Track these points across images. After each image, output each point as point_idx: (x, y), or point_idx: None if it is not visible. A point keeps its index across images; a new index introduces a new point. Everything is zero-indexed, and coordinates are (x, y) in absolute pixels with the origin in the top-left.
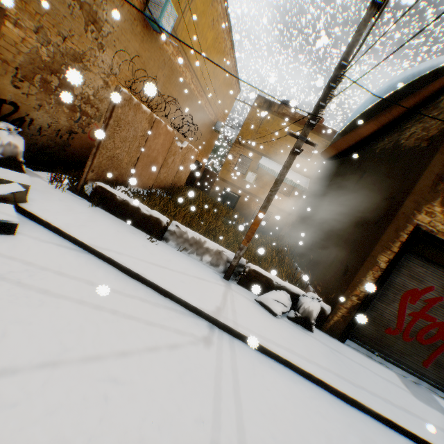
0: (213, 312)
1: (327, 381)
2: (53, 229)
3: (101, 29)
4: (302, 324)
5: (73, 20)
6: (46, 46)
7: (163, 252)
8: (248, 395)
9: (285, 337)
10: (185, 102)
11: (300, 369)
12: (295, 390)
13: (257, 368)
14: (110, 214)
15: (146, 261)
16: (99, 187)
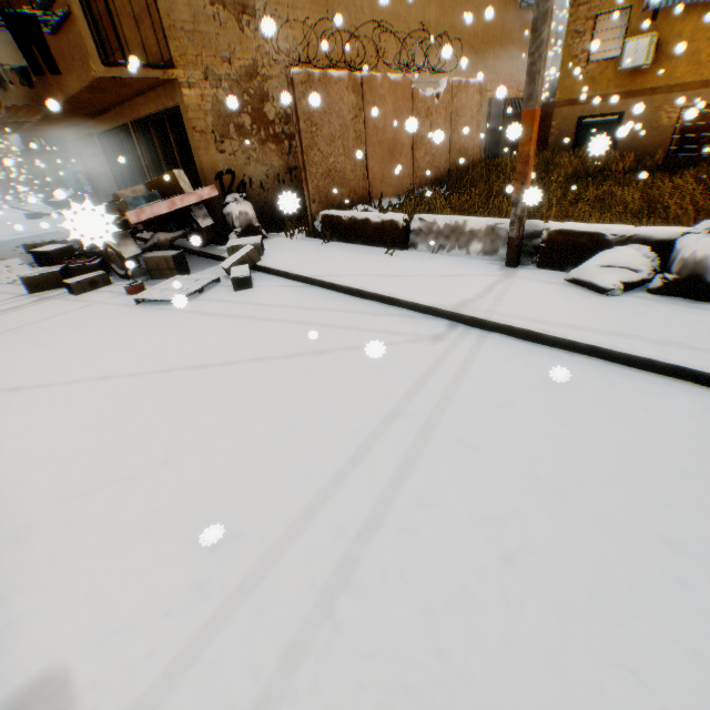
0: (452, 306)
1: (691, 366)
2: (283, 275)
3: (254, 11)
4: (683, 294)
5: (225, 31)
6: (220, 87)
7: (404, 261)
8: (474, 383)
9: (608, 318)
10: (428, 8)
11: (621, 356)
12: (593, 381)
13: (517, 360)
14: (345, 244)
15: (372, 275)
16: (324, 217)
